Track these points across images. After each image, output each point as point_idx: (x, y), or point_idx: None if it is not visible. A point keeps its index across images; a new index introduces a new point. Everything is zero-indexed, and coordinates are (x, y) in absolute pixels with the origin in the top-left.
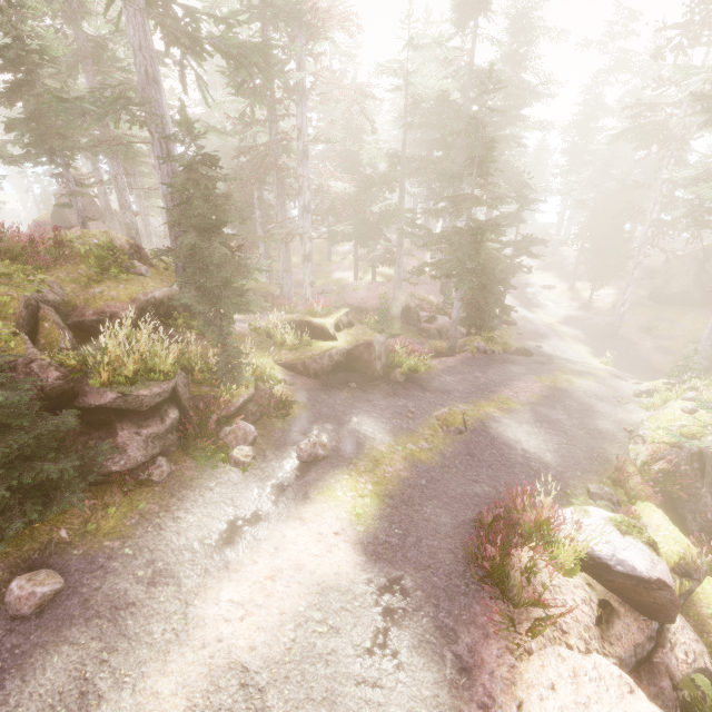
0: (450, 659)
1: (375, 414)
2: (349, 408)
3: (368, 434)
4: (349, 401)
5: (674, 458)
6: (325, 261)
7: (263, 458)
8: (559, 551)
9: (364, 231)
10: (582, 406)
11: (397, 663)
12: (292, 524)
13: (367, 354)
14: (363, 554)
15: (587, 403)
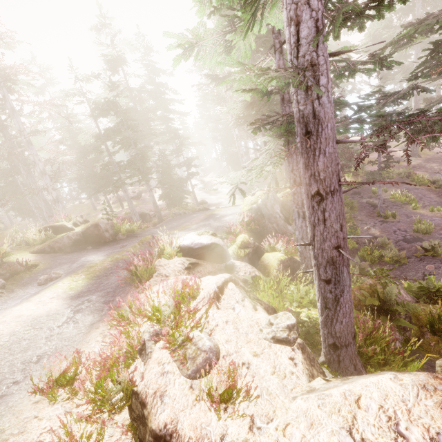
0: (106, 309)
1: (99, 253)
2: (82, 256)
3: (90, 260)
4: (83, 253)
5: (251, 214)
6: (92, 211)
7: (10, 292)
8: (166, 250)
9: (103, 183)
10: (222, 216)
11: (75, 322)
12: (20, 305)
13: (97, 231)
14: (70, 300)
15: (225, 214)
